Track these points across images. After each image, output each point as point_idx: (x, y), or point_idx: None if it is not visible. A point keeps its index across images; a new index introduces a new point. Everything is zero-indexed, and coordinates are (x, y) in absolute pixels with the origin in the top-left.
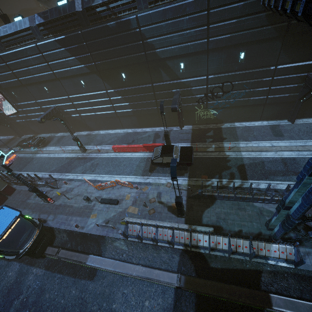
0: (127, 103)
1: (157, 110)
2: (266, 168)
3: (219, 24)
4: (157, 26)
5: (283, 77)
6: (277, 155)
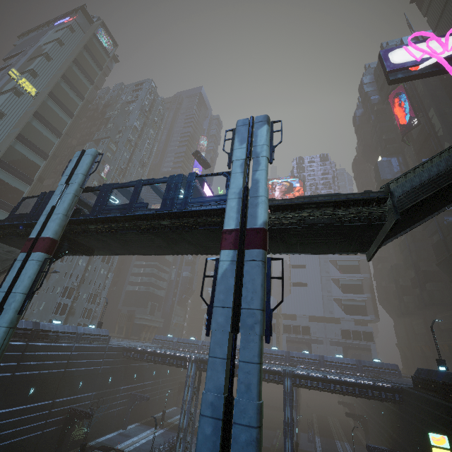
0: (11, 430)
1: (40, 436)
2: (145, 449)
3: (107, 359)
4: (82, 353)
5: (124, 394)
6: (141, 443)
